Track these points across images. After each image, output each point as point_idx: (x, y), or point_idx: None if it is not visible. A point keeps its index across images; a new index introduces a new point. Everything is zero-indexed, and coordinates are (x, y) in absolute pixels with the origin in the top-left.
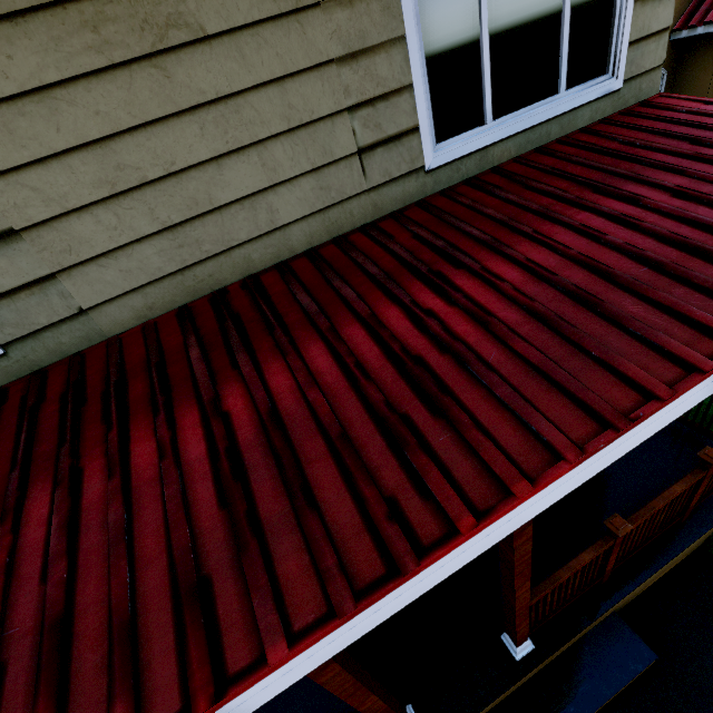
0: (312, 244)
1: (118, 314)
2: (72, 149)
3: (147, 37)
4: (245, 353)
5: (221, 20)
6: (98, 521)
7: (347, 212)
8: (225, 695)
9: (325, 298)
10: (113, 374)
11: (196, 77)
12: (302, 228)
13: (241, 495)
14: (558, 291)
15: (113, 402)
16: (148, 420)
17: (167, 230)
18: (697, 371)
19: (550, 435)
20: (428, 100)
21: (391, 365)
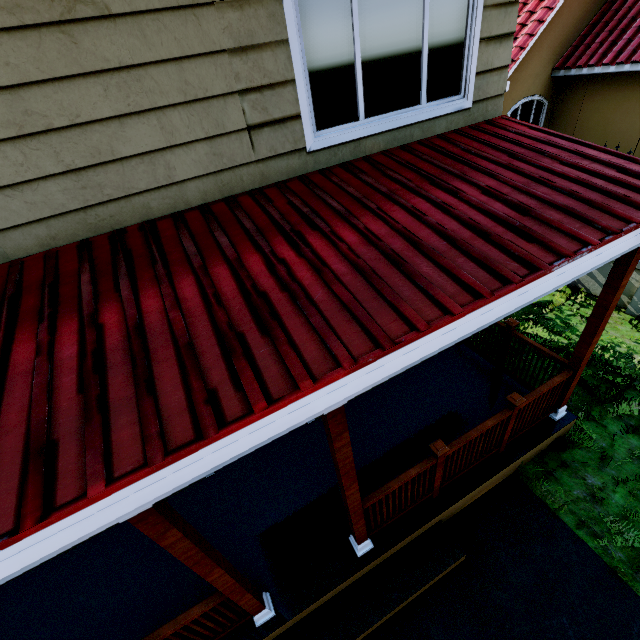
0: (206, 200)
1: (22, 240)
2: None
3: (56, 7)
4: (128, 280)
5: (124, 3)
6: None
7: (237, 177)
8: (49, 517)
9: (205, 243)
10: (9, 289)
11: (101, 47)
12: (197, 186)
13: (96, 383)
14: (380, 253)
15: (4, 311)
16: (33, 327)
17: (72, 172)
18: (450, 314)
19: (338, 350)
20: (309, 95)
21: (241, 297)
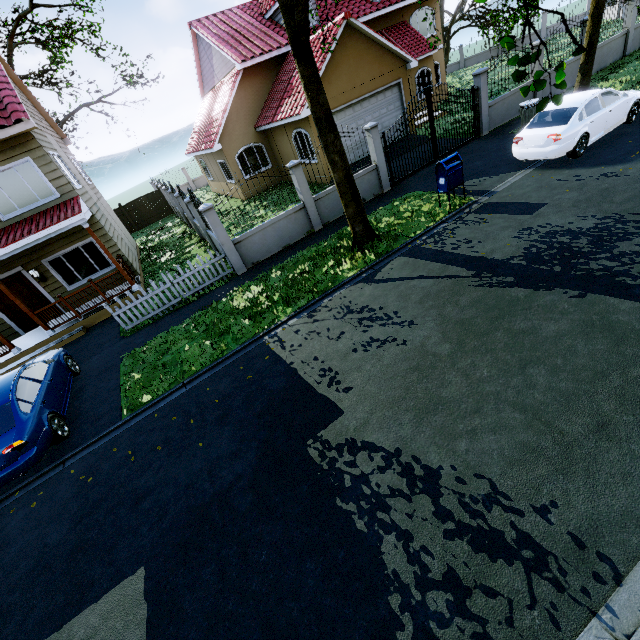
0: None
1: None
2: None
3: None
4: None
5: None
6: None
7: None
8: None
9: None
10: None
11: None
12: None
13: None
14: None
15: None
16: None
17: None
18: None
19: None
20: None
21: None
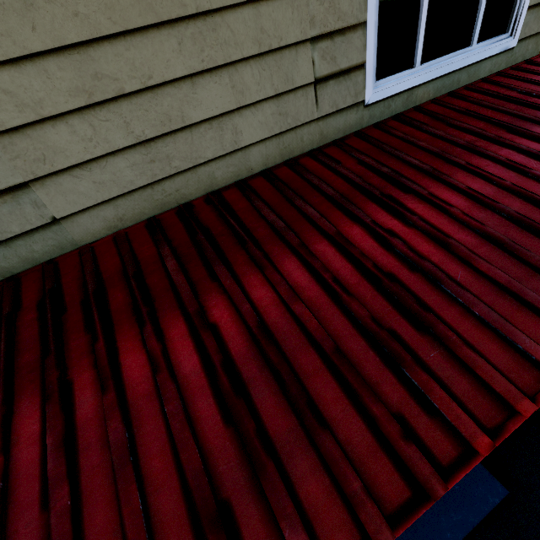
0: (267, 165)
1: (90, 224)
2: (48, 52)
3: None
4: (222, 266)
5: None
6: (97, 440)
7: (298, 137)
8: None
9: (289, 215)
10: (90, 283)
11: None
12: (260, 150)
13: (246, 412)
14: (502, 217)
15: (94, 312)
16: (134, 331)
17: (140, 144)
18: None
19: (537, 353)
20: (375, 39)
21: (367, 282)
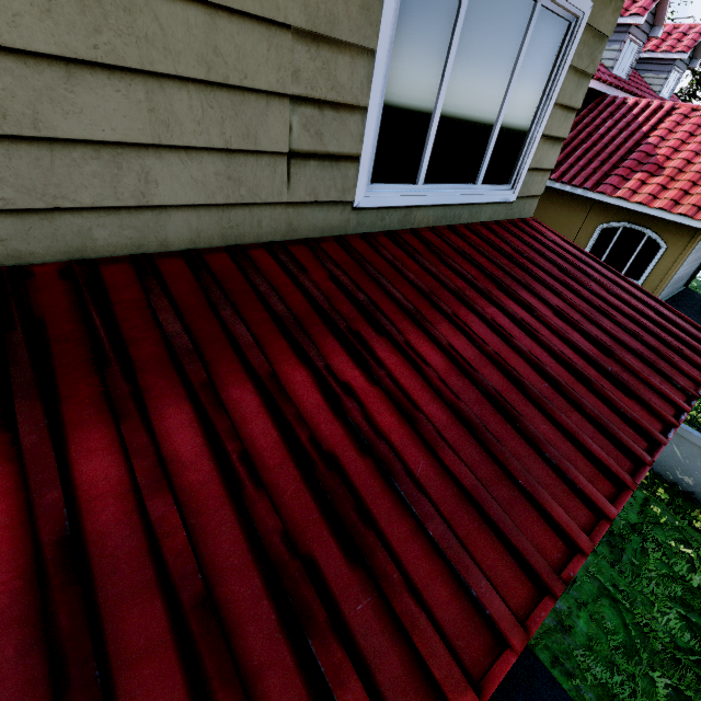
0: (196, 244)
1: None
2: None
3: None
4: (37, 401)
5: None
6: None
7: (254, 219)
8: None
9: (205, 330)
10: None
11: None
12: (187, 219)
13: None
14: (479, 391)
15: None
16: None
17: None
18: (606, 518)
19: (493, 604)
20: (376, 134)
21: (294, 464)
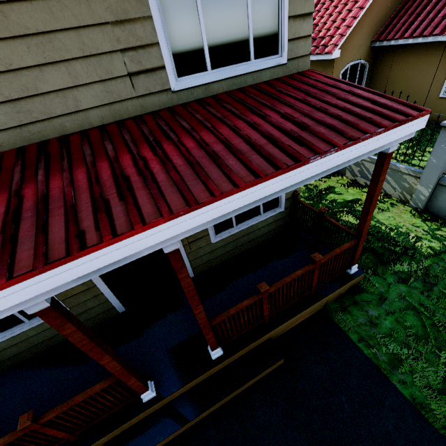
0: (103, 122)
1: None
2: None
3: None
4: (44, 170)
5: None
6: None
7: (124, 107)
8: None
9: (98, 148)
10: None
11: (23, 19)
12: (97, 113)
13: (12, 227)
14: (206, 153)
15: None
16: None
17: (9, 101)
18: (237, 187)
19: (163, 208)
20: (170, 53)
21: (113, 179)
